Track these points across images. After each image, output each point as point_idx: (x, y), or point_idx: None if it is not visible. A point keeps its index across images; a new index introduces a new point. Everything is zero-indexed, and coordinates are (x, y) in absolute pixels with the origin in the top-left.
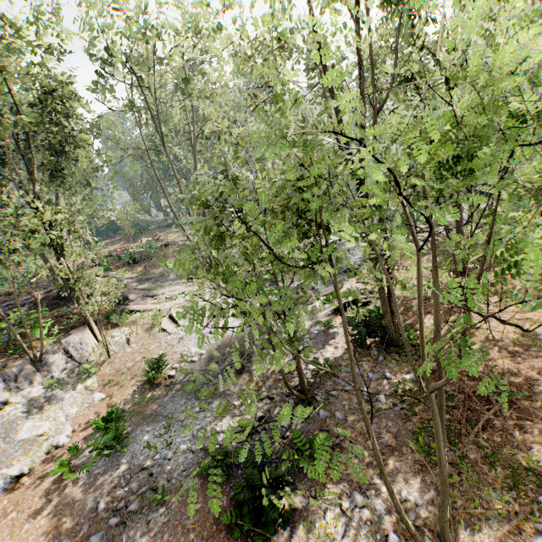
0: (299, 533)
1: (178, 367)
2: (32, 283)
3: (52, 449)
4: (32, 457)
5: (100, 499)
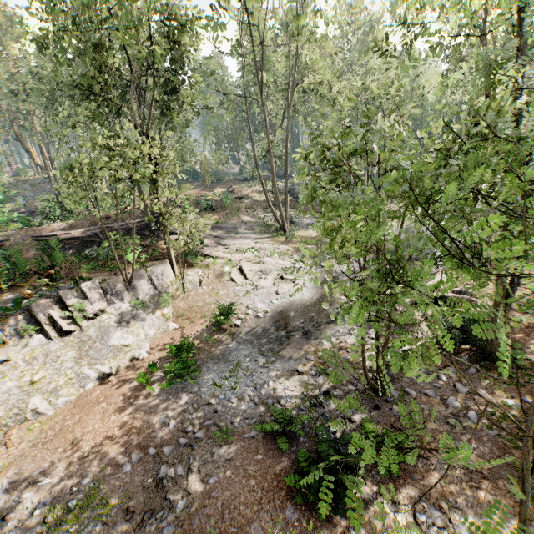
0: (364, 525)
1: (243, 318)
2: (126, 212)
3: (134, 360)
4: (118, 362)
5: (171, 417)
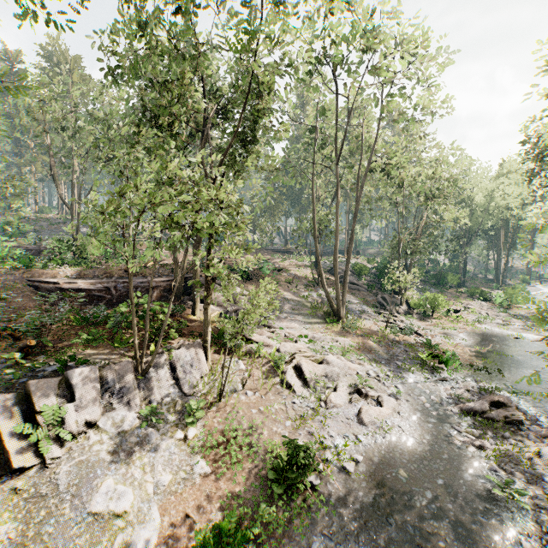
0: None
1: (321, 469)
2: (149, 266)
3: None
4: None
5: None
